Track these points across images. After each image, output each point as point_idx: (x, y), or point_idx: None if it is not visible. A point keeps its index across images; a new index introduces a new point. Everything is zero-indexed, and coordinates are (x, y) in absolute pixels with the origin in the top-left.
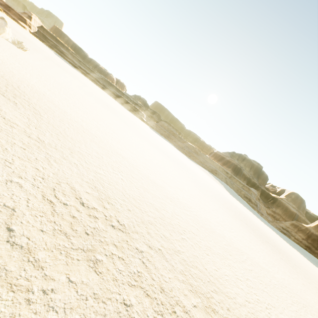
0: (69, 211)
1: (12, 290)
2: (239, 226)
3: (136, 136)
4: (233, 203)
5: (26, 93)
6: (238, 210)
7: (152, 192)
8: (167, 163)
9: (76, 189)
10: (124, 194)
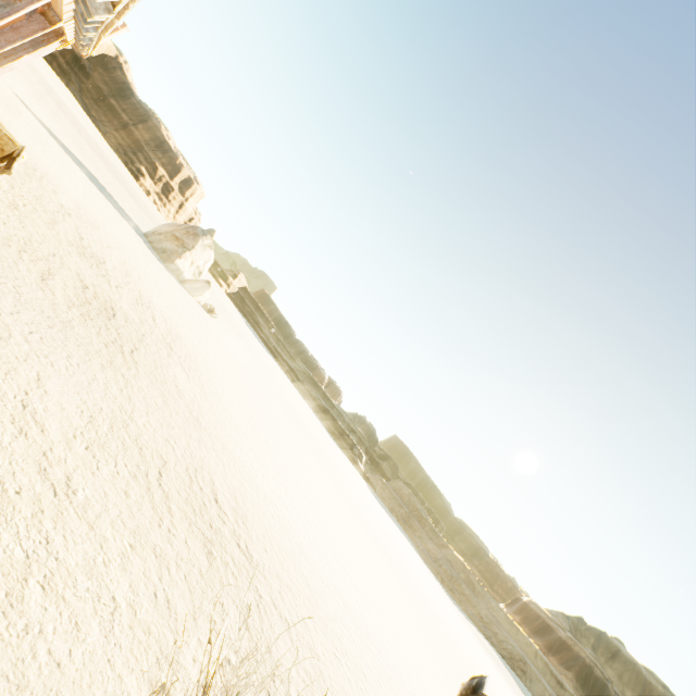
0: (203, 496)
1: (153, 510)
2: None
3: (327, 483)
4: None
5: (200, 368)
6: None
7: (313, 564)
8: (374, 559)
9: (216, 484)
10: (267, 531)
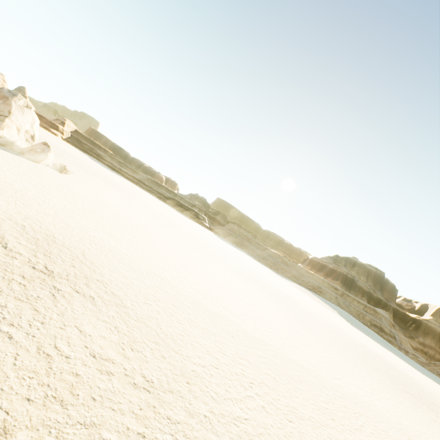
0: None
1: None
2: (416, 413)
3: (216, 267)
4: (369, 349)
5: (94, 263)
6: (383, 362)
7: (305, 413)
8: (269, 305)
9: None
10: None
